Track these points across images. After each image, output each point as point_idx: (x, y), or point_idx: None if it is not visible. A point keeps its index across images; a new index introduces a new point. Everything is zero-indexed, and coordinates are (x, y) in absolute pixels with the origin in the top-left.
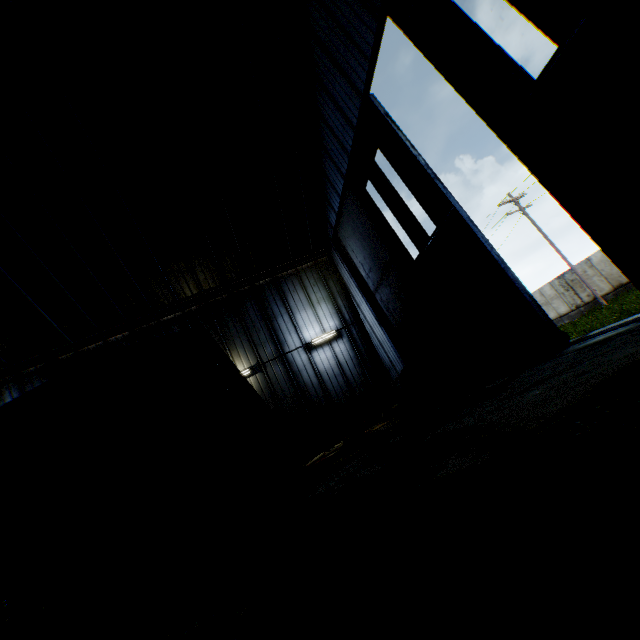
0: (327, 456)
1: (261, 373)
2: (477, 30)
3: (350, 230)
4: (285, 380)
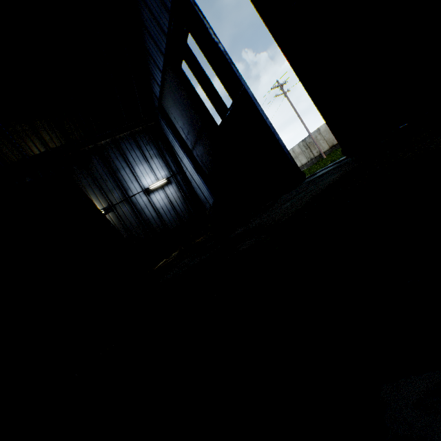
0: (168, 261)
1: (113, 212)
2: None
3: (171, 101)
4: (132, 216)
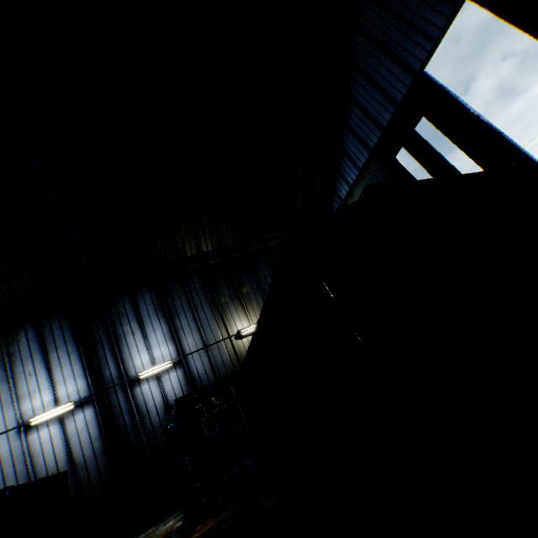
0: None
1: None
2: None
3: None
4: None
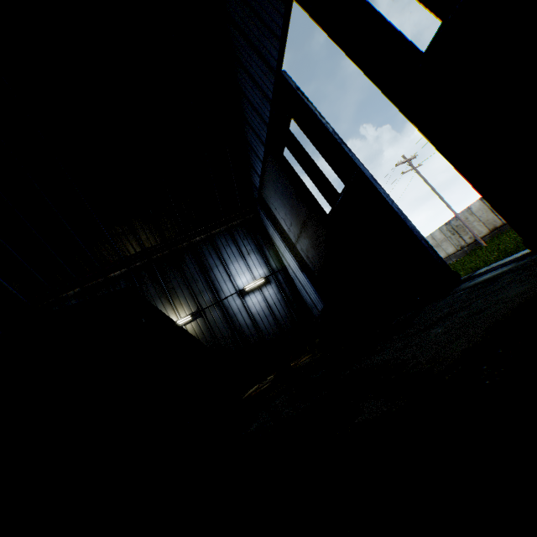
0: (261, 388)
1: (201, 318)
2: (371, 9)
3: (272, 191)
4: (223, 323)
